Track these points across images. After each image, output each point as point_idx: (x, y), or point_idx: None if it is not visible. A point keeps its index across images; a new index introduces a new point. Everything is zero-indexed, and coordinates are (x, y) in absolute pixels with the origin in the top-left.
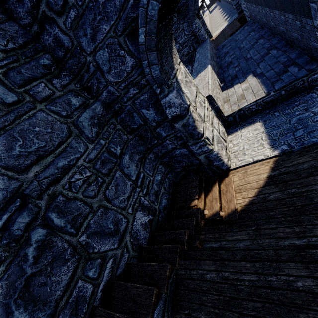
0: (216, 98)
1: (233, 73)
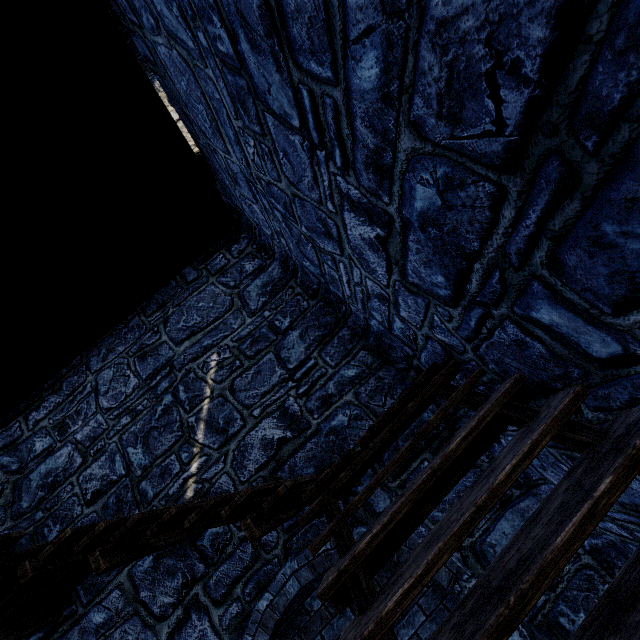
0: None
1: None
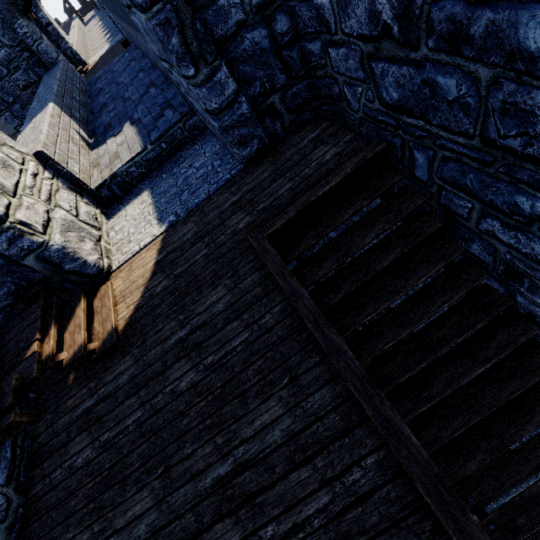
0: (63, 158)
1: (107, 121)
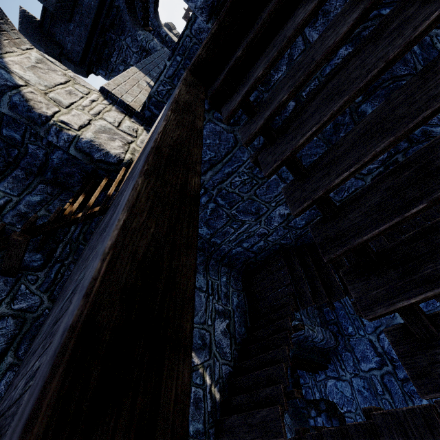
0: (120, 92)
1: None
